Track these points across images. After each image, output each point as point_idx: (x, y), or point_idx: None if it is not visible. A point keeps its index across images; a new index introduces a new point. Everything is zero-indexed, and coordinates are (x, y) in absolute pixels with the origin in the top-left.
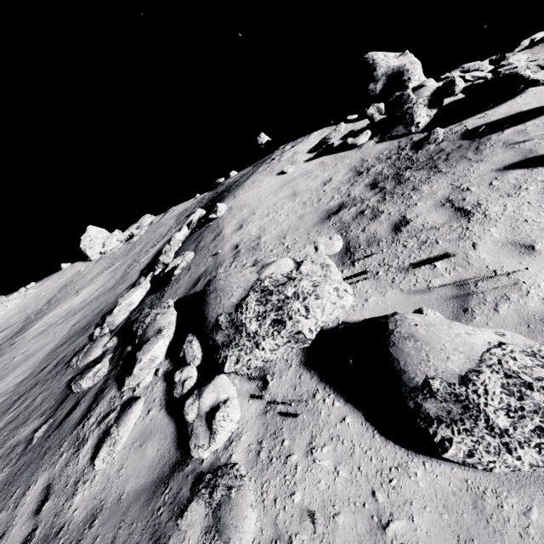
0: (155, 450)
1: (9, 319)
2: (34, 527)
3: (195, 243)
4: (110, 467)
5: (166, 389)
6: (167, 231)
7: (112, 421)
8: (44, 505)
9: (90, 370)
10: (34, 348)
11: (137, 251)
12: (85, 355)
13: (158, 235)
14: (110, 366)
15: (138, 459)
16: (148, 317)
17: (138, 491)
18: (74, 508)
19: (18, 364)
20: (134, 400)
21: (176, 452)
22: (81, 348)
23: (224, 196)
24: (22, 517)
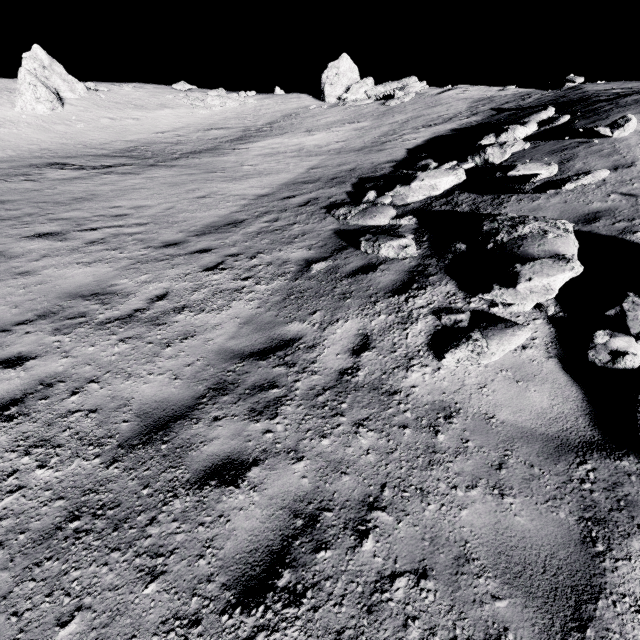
0: (547, 402)
1: (227, 119)
2: (354, 365)
3: (558, 157)
4: (464, 373)
5: (555, 337)
6: (453, 116)
7: (465, 323)
8: (364, 352)
9: (392, 238)
10: (264, 167)
11: (398, 120)
12: (362, 214)
13: (436, 115)
14: (419, 250)
15: (513, 393)
16: (525, 226)
17: (520, 431)
18: (411, 383)
19: (250, 174)
20: (511, 322)
21: (590, 429)
22: (339, 200)
23: (608, 109)
24: (335, 345)
